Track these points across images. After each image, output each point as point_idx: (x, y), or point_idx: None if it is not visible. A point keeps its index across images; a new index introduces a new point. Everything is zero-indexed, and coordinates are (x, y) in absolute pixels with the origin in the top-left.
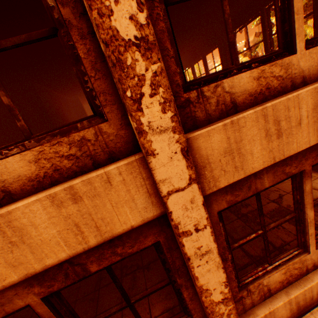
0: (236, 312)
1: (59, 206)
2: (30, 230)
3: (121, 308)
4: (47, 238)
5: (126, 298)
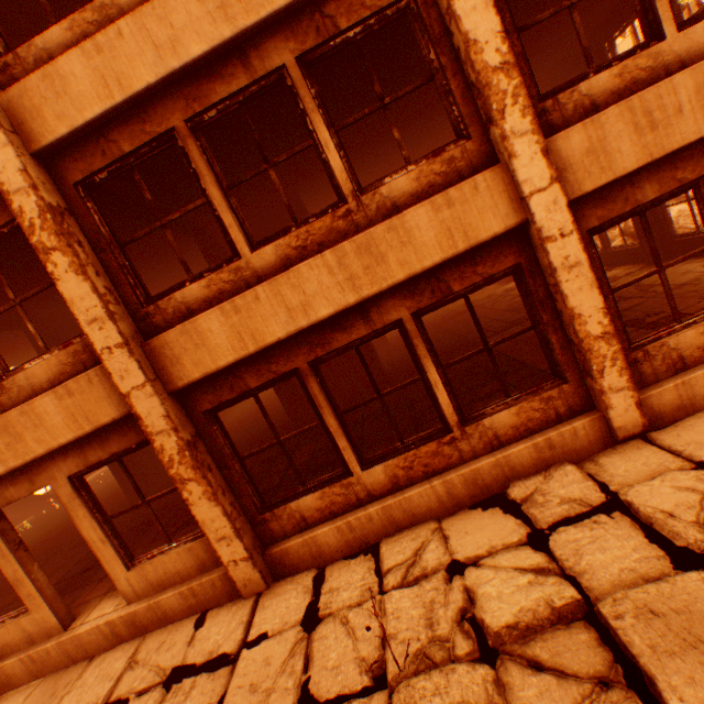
0: (624, 360)
1: (437, 212)
2: (415, 233)
3: (479, 352)
4: (426, 241)
5: (484, 339)
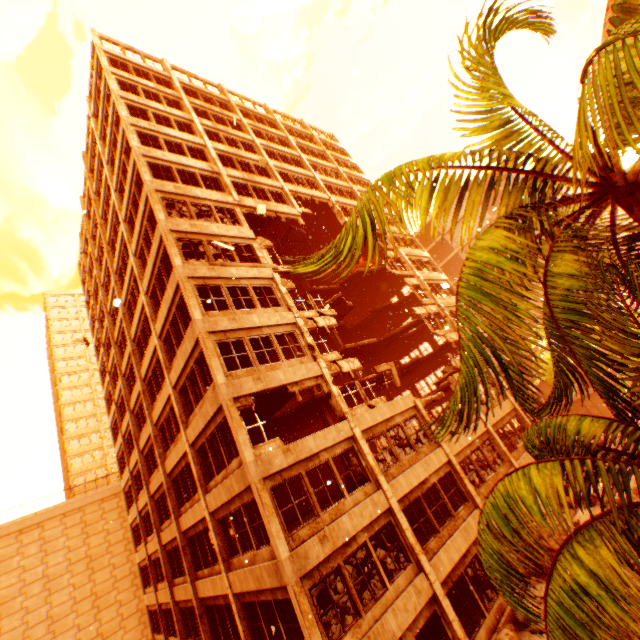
0: None
1: None
2: None
3: None
4: None
5: None
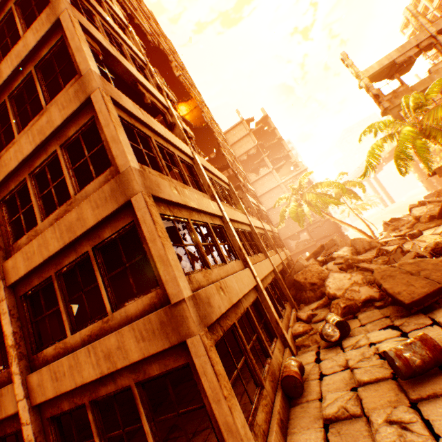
0: None
1: None
2: None
3: None
4: None
5: None
